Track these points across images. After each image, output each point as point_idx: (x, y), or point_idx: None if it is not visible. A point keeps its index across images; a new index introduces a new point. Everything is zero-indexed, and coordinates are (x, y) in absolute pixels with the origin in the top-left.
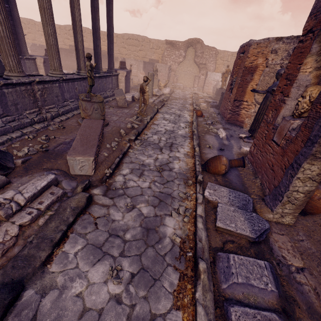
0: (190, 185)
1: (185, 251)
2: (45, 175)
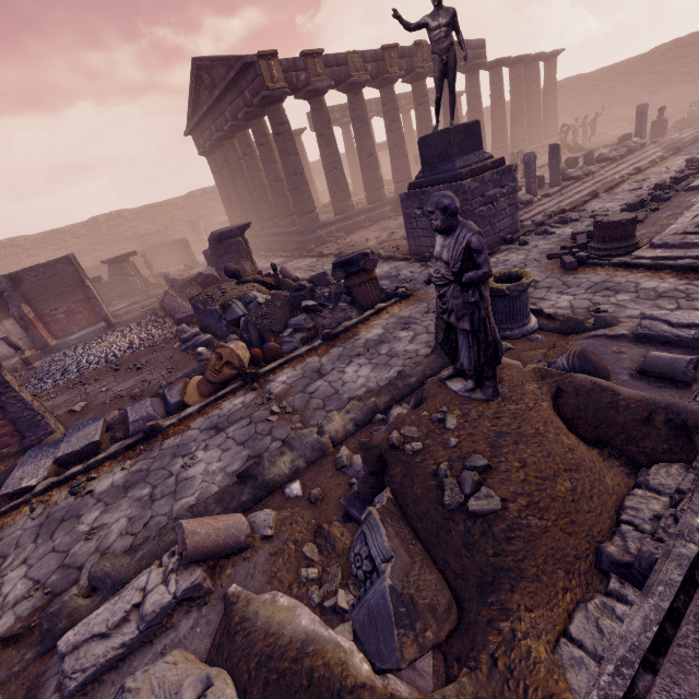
0: (2, 523)
1: (140, 452)
2: (66, 662)
